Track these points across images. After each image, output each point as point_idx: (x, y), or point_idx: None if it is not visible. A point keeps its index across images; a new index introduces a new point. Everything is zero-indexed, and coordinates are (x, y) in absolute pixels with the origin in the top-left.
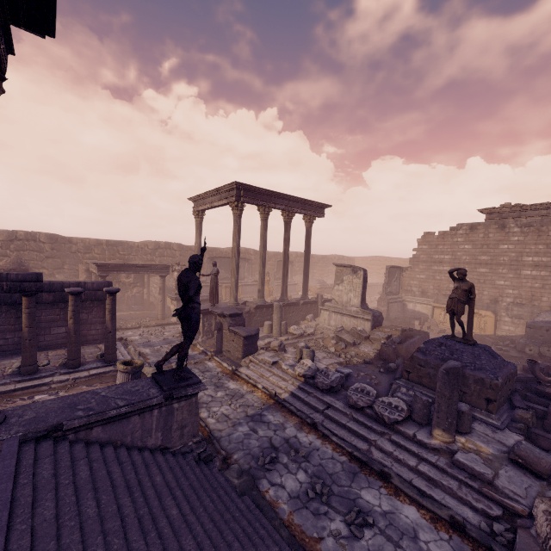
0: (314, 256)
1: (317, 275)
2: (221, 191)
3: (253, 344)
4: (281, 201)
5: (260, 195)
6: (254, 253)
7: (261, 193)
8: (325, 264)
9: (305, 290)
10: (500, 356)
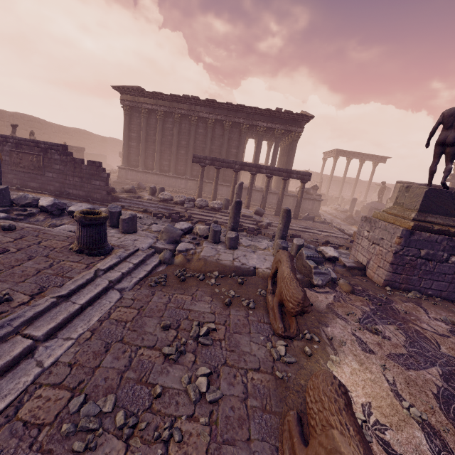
0: None
1: None
2: (332, 151)
3: (324, 203)
4: (358, 156)
5: (347, 153)
6: (359, 181)
7: (348, 152)
8: None
9: (364, 197)
10: None
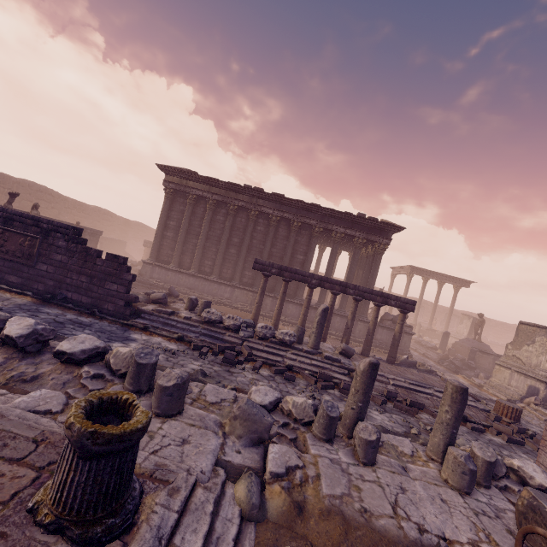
0: (491, 321)
1: (492, 336)
2: (405, 267)
3: None
4: (437, 276)
5: (423, 272)
6: (431, 305)
7: (424, 271)
8: (504, 330)
9: (446, 326)
10: (490, 349)
